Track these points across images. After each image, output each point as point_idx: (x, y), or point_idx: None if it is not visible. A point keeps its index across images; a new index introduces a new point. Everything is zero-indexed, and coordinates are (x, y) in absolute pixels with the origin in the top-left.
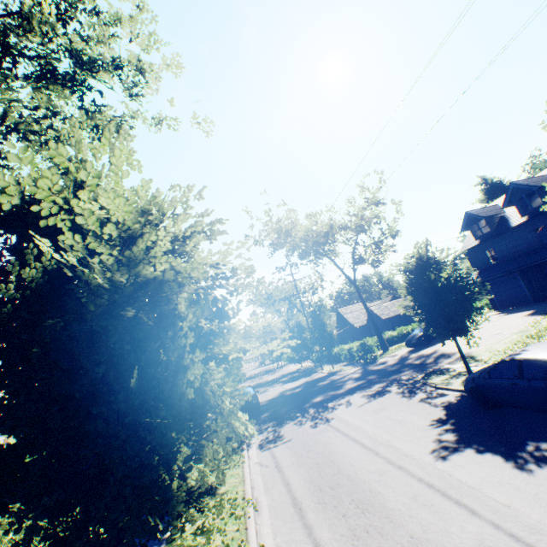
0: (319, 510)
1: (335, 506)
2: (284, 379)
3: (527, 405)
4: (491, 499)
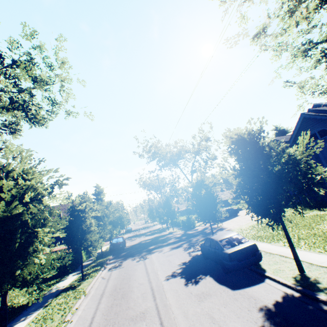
0: (108, 297)
1: (115, 296)
2: (148, 233)
3: (212, 259)
4: (164, 295)
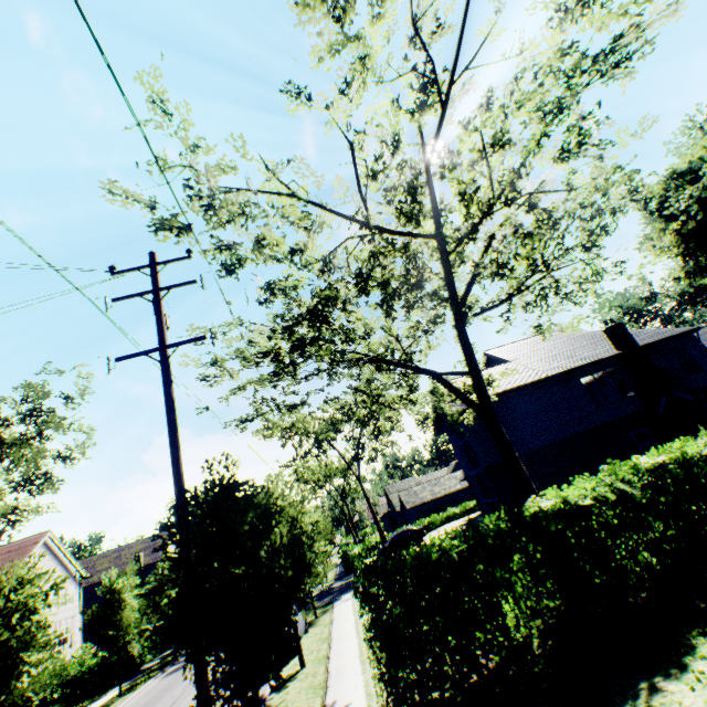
0: None
1: None
2: None
3: None
4: None
